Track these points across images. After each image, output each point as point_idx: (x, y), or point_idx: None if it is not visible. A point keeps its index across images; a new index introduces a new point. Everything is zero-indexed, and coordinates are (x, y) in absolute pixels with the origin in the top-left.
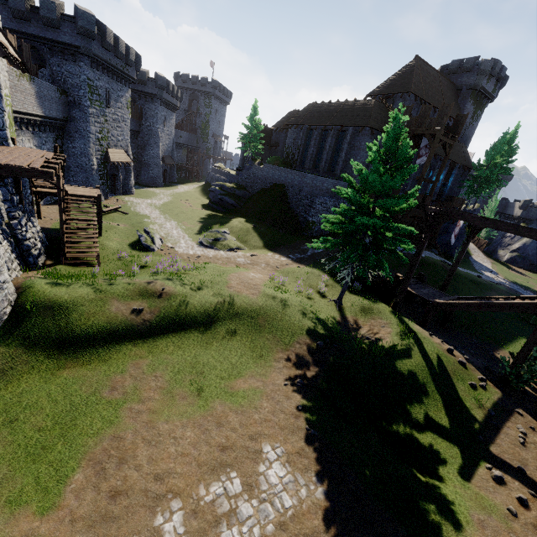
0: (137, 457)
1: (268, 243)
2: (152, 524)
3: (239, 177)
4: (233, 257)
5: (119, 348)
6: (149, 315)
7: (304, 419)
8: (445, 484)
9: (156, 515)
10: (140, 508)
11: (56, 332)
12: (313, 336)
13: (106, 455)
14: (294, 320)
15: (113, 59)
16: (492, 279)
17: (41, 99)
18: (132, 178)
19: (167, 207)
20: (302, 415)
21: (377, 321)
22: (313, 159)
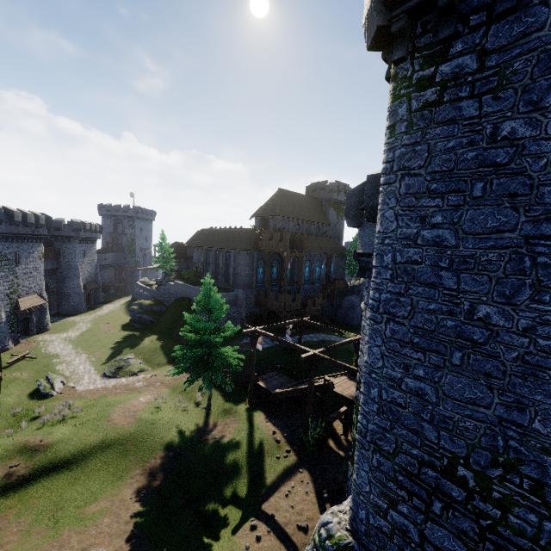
0: None
1: (172, 358)
2: None
3: (158, 292)
4: (133, 382)
5: None
6: (24, 468)
7: (133, 523)
8: (218, 542)
9: None
10: None
11: None
12: (168, 449)
13: None
14: (157, 438)
15: (23, 229)
16: None
17: None
18: (47, 315)
19: (82, 338)
20: (133, 520)
21: (230, 420)
22: (214, 272)
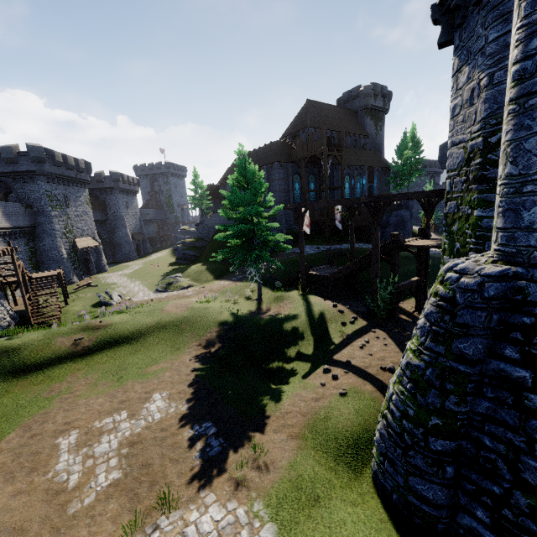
0: (56, 418)
1: (218, 275)
2: (54, 442)
3: (198, 232)
4: (183, 293)
5: (62, 368)
6: (88, 341)
7: (194, 375)
8: (288, 385)
9: (58, 438)
10: (48, 438)
11: (11, 365)
12: (222, 325)
13: (35, 422)
14: (210, 319)
15: (66, 172)
16: (434, 252)
17: (8, 215)
18: (103, 258)
19: (136, 273)
20: (194, 373)
21: (284, 303)
22: None
